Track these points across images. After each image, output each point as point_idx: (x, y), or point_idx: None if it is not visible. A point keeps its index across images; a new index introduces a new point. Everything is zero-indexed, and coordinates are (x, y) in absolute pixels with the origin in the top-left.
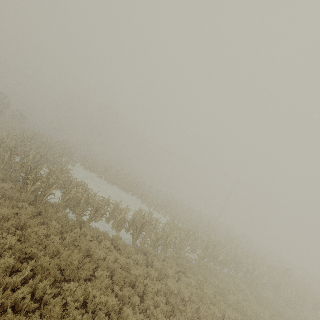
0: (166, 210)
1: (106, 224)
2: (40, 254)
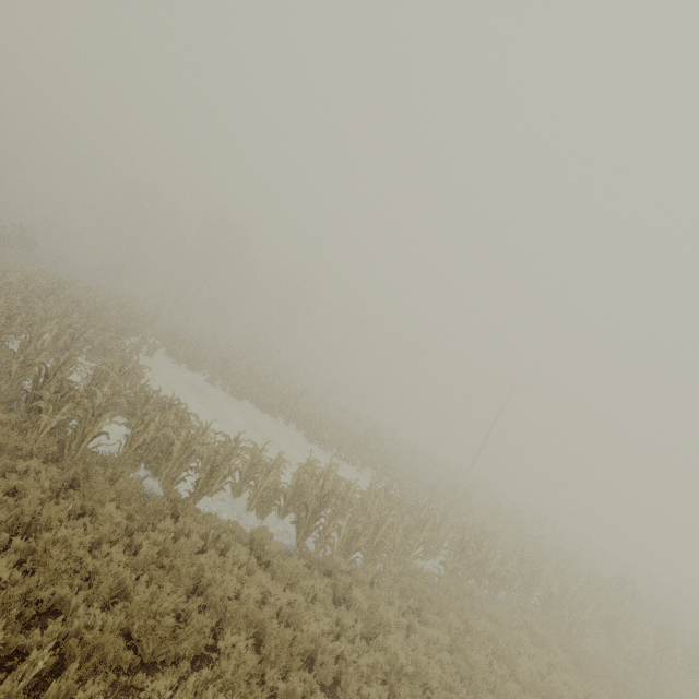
0: (362, 454)
1: (232, 498)
2: (75, 601)
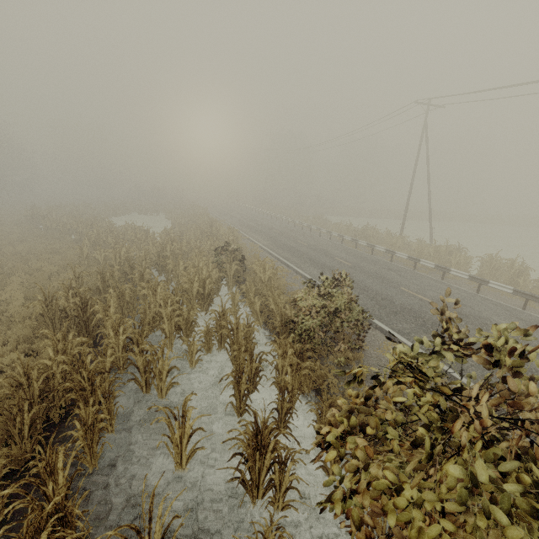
0: None
1: None
2: None
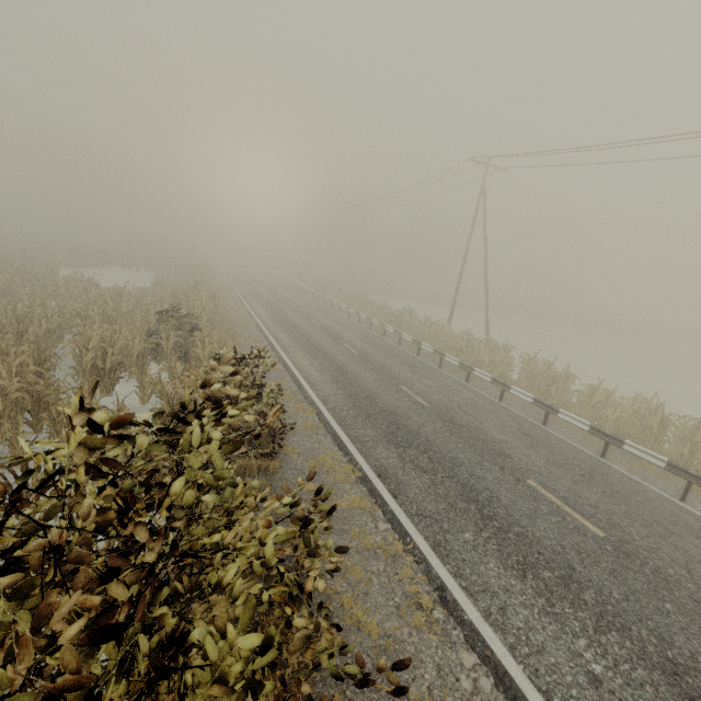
0: None
1: None
2: None
